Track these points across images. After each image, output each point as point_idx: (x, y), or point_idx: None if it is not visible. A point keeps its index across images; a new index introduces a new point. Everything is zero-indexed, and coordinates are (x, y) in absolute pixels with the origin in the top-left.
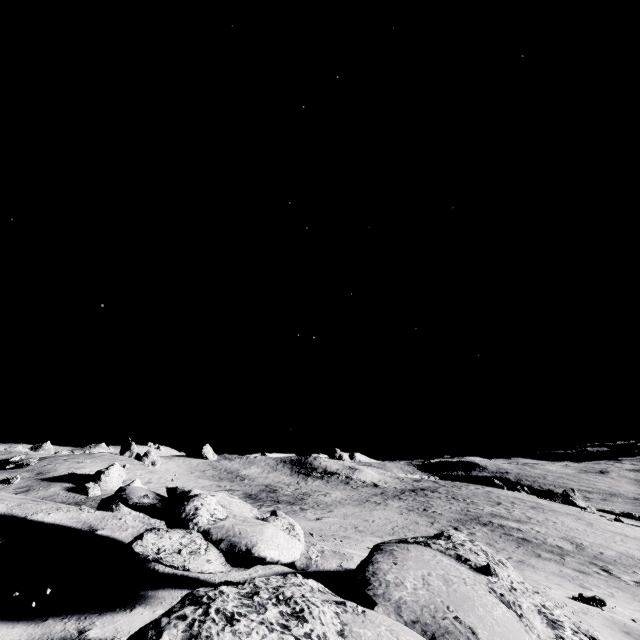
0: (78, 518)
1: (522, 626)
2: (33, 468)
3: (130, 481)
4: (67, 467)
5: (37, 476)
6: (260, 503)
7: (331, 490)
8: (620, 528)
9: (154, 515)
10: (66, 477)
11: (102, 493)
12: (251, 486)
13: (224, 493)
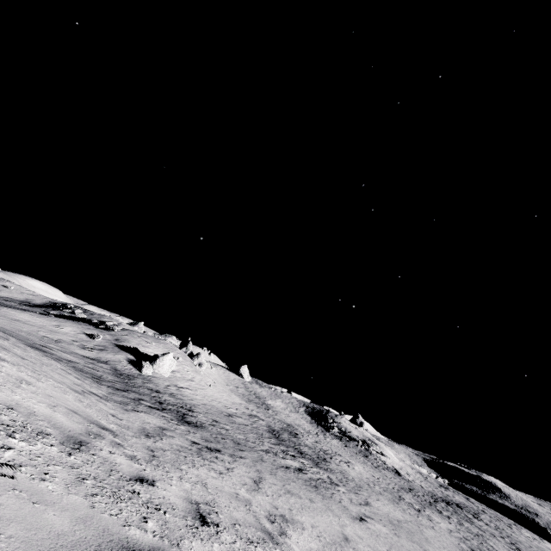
0: None
1: None
2: (115, 334)
3: (178, 373)
4: (137, 342)
5: (114, 341)
6: (283, 447)
7: (351, 459)
8: None
9: None
10: (133, 350)
11: (153, 375)
12: (274, 419)
13: None
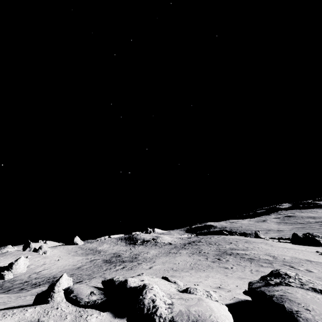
0: (24, 319)
1: None
2: None
3: (32, 265)
4: None
5: None
6: (114, 264)
7: (149, 250)
8: (282, 245)
9: (106, 310)
10: None
11: (14, 276)
12: (105, 255)
13: (146, 275)
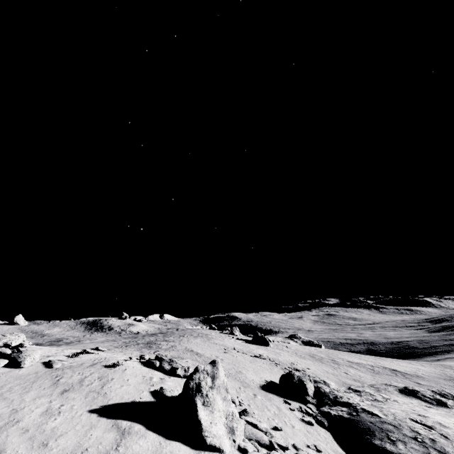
0: None
1: None
2: None
3: None
4: None
5: None
6: None
7: (102, 337)
8: (225, 341)
9: None
10: None
11: None
12: (45, 339)
13: None
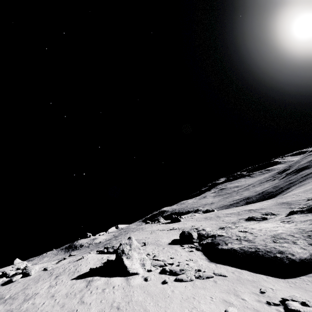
0: None
1: (12, 268)
2: None
3: None
4: None
5: None
6: None
7: (77, 253)
8: (153, 228)
9: None
10: None
11: None
12: None
13: None
